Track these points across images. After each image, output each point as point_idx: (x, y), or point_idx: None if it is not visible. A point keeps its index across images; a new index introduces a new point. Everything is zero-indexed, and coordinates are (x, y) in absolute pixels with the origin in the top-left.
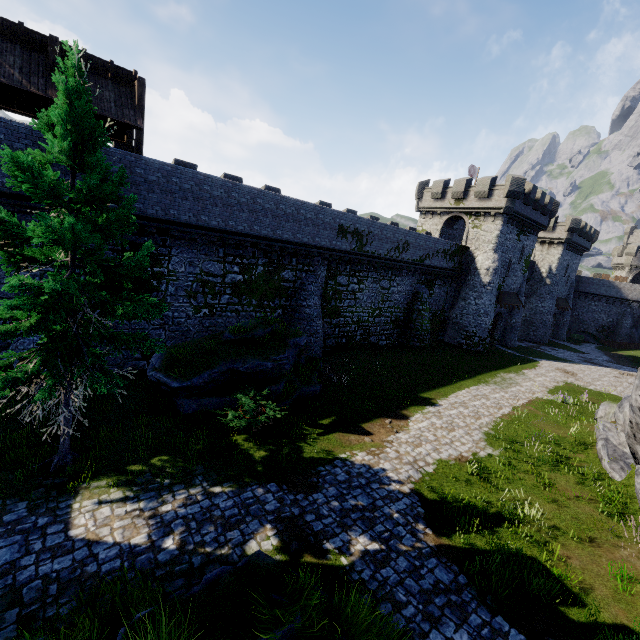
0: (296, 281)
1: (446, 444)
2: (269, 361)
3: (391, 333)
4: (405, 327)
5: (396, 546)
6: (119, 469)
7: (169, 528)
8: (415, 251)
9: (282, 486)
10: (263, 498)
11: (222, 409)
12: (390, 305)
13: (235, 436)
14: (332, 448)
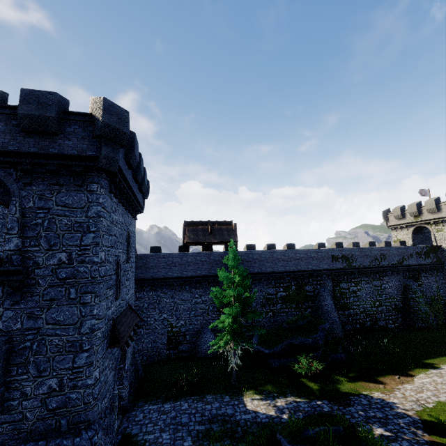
0: (314, 291)
1: (444, 392)
2: (309, 338)
3: (396, 317)
4: (406, 312)
5: (401, 436)
6: (254, 388)
7: (282, 411)
8: (391, 258)
9: (330, 402)
10: (321, 405)
11: (291, 365)
12: (386, 297)
13: (300, 378)
14: (357, 389)
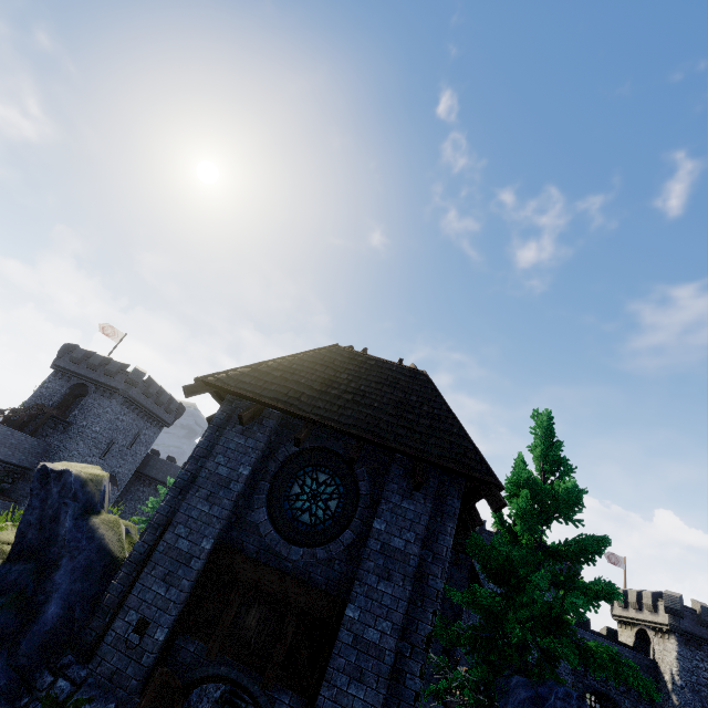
0: None
1: None
2: None
3: None
4: None
5: None
6: None
7: None
8: None
9: None
10: None
11: None
12: None
13: None
14: None
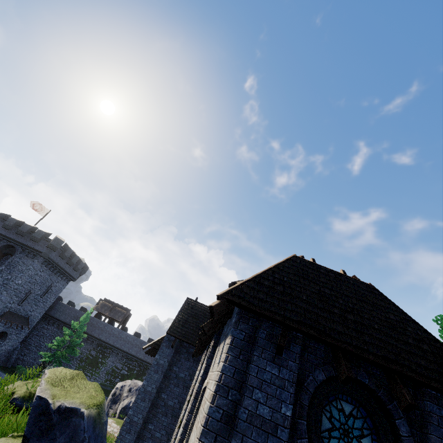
0: None
1: None
2: None
3: None
4: None
5: None
6: None
7: None
8: None
9: None
10: None
11: None
12: None
13: None
14: None
